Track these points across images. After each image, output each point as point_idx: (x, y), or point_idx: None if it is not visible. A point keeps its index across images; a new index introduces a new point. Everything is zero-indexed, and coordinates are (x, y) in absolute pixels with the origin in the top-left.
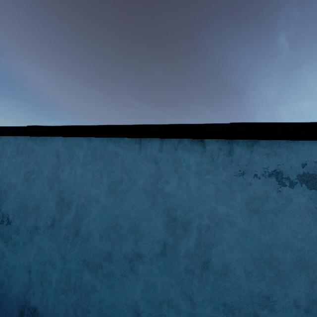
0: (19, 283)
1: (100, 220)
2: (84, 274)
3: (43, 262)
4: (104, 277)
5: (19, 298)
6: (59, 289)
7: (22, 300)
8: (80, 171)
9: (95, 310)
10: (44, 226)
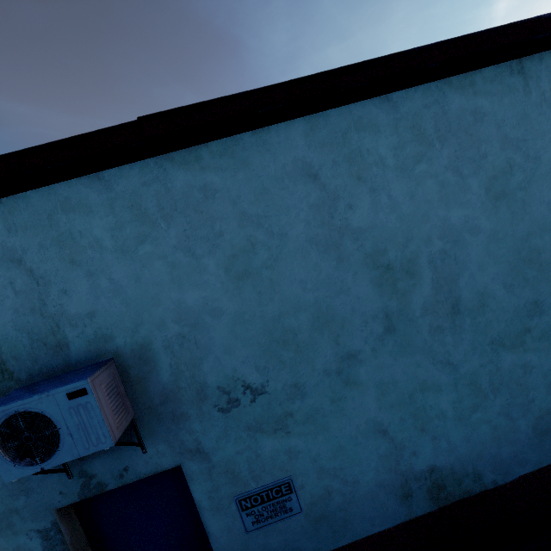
0: (370, 464)
1: (494, 262)
2: (503, 360)
3: (405, 398)
4: (539, 341)
5: (385, 482)
6: (464, 411)
7: (394, 480)
8: (401, 187)
9: (541, 391)
10: (369, 342)
